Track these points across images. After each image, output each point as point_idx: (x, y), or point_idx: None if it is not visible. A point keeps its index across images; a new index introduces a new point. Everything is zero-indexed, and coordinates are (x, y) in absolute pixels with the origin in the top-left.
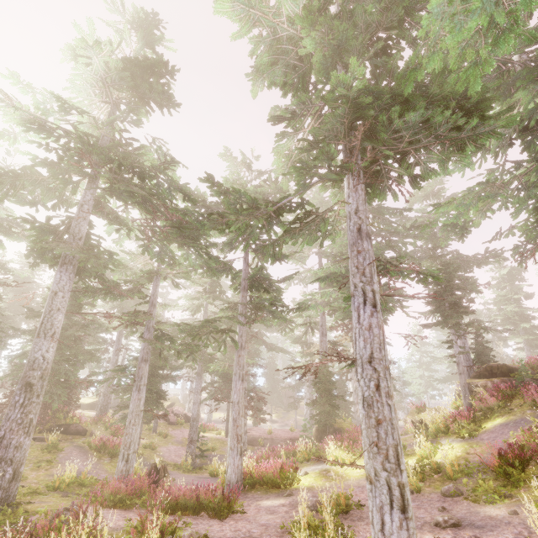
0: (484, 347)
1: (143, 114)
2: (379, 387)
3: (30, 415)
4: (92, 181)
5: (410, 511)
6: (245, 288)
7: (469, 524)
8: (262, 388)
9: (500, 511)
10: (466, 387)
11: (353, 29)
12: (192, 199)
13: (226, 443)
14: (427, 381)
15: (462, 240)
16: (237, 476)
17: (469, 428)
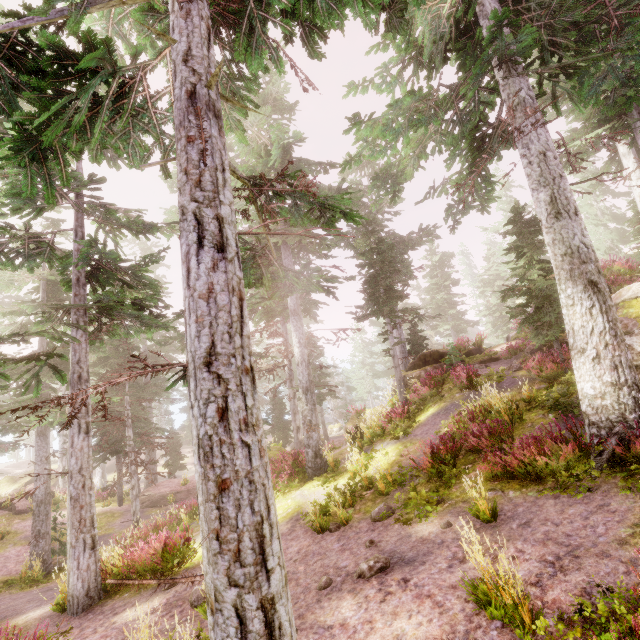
0: (419, 336)
1: None
2: (227, 414)
3: None
4: None
5: None
6: (81, 282)
7: (399, 561)
8: (183, 427)
9: (433, 526)
10: (402, 381)
11: None
12: None
13: (118, 515)
14: (370, 381)
15: (395, 202)
16: (87, 582)
17: (404, 425)
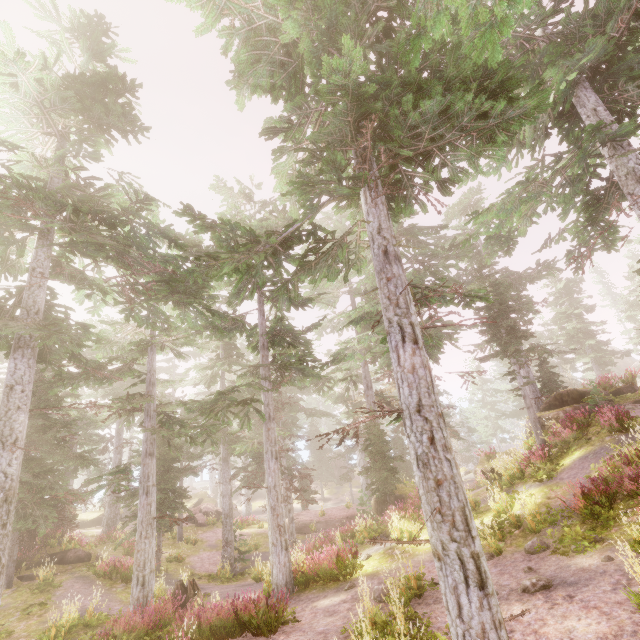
0: (550, 373)
1: (101, 145)
2: (434, 441)
3: None
4: (43, 237)
5: (490, 585)
6: (265, 346)
7: (561, 583)
8: (307, 463)
9: (593, 560)
10: (537, 422)
11: (342, 4)
12: (181, 244)
13: None
14: (494, 422)
15: (509, 254)
16: (285, 576)
17: (546, 468)
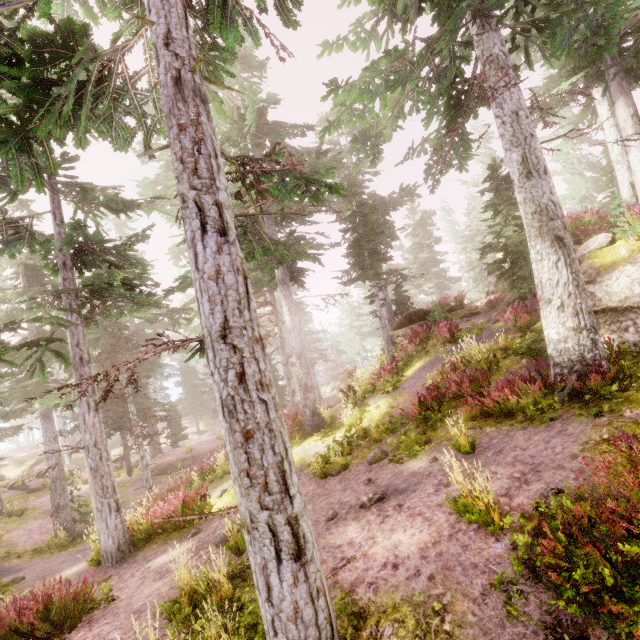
0: (404, 297)
1: None
2: (244, 377)
3: None
4: None
5: (310, 550)
6: (68, 265)
7: (394, 492)
8: (179, 400)
9: (422, 462)
10: (389, 340)
11: None
12: None
13: (129, 484)
14: (359, 343)
15: (375, 165)
16: (117, 539)
17: (393, 381)
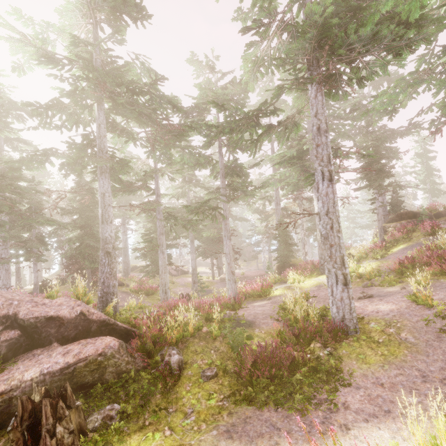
0: (398, 201)
1: (123, 32)
2: (334, 228)
3: (114, 269)
4: (101, 104)
5: (349, 285)
6: (223, 176)
7: (377, 296)
8: None
9: (395, 289)
10: (382, 229)
11: None
12: (180, 109)
13: (214, 283)
14: (352, 230)
15: (391, 119)
16: (234, 294)
17: (381, 253)
